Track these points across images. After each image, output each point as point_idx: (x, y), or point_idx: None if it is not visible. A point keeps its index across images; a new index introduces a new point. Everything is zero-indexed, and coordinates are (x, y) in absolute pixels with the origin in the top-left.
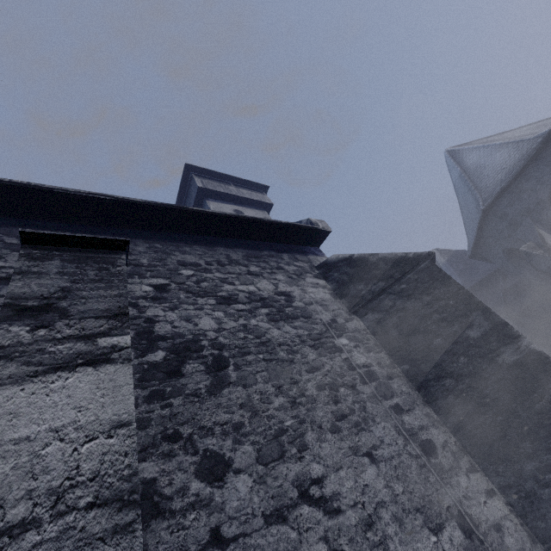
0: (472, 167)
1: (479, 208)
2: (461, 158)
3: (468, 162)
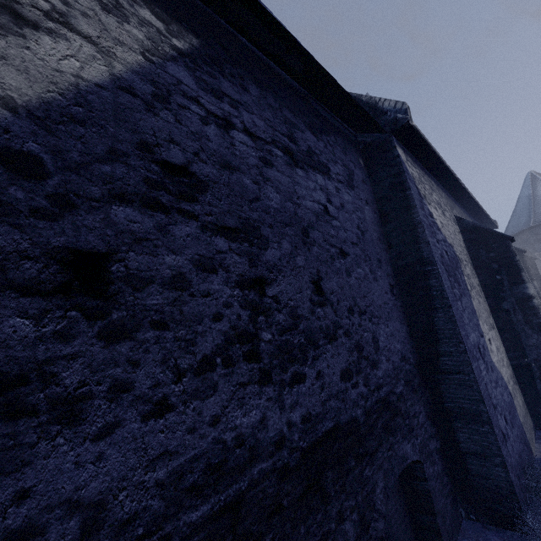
0: (539, 197)
1: (527, 223)
2: (536, 186)
3: (539, 192)
